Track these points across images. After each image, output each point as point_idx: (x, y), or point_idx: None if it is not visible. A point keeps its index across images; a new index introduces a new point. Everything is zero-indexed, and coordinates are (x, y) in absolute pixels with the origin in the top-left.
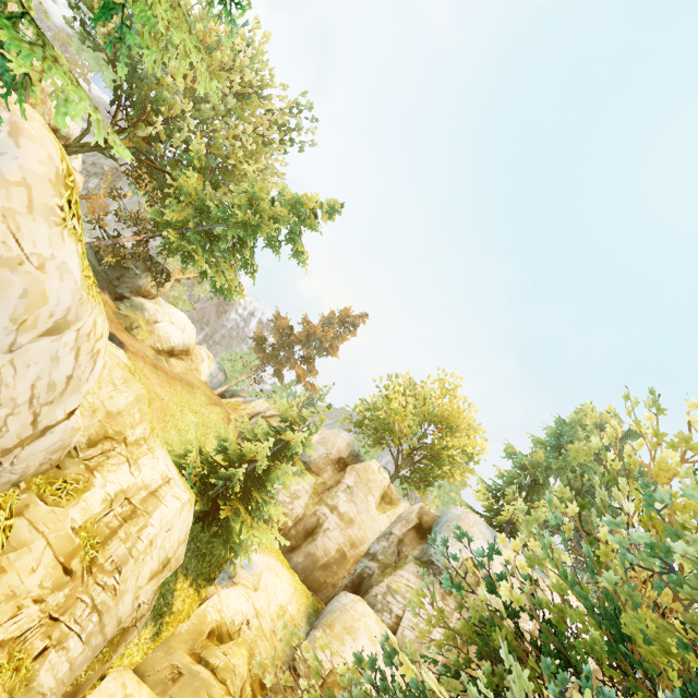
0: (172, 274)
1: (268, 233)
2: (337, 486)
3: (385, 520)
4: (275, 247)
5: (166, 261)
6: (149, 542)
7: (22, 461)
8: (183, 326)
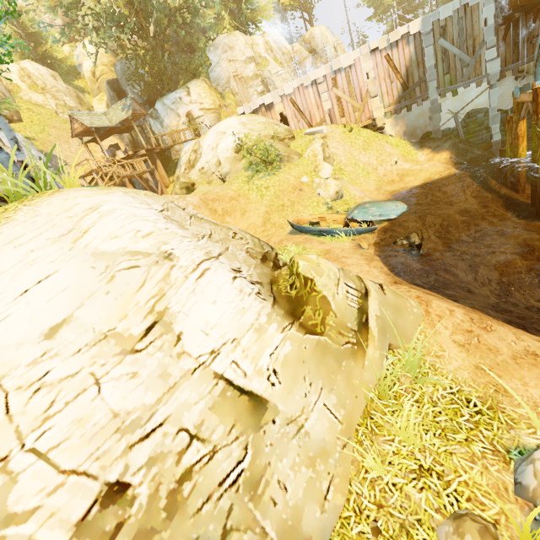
0: None
1: None
2: None
3: None
4: None
5: None
6: (41, 75)
7: (3, 89)
8: None
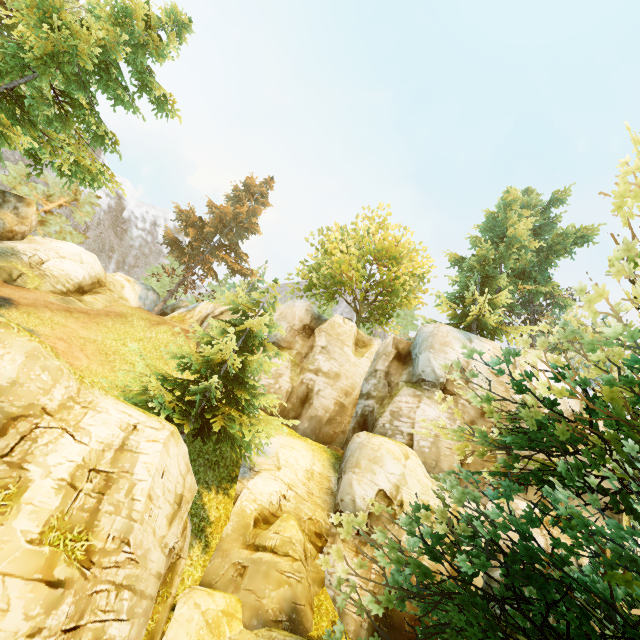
0: (28, 200)
1: (94, 59)
2: (312, 352)
3: (366, 362)
4: (124, 99)
5: (21, 193)
6: (147, 498)
7: None
8: (78, 257)
